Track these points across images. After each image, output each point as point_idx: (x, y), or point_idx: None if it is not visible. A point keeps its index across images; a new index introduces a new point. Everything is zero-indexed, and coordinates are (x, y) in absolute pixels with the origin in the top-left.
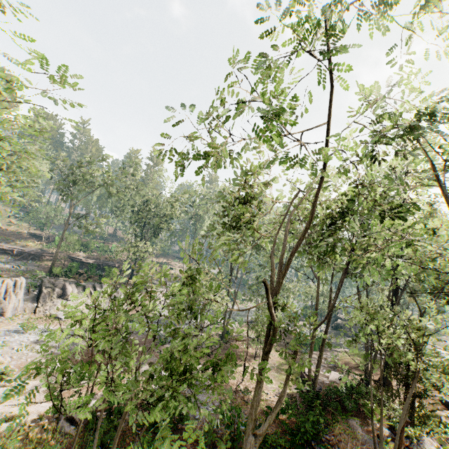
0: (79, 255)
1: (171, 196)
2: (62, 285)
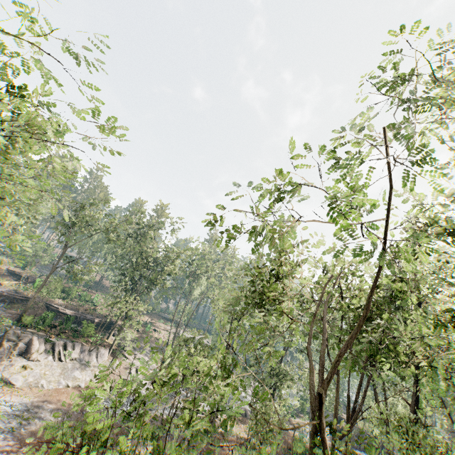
0: (57, 303)
1: (173, 251)
2: (29, 339)
